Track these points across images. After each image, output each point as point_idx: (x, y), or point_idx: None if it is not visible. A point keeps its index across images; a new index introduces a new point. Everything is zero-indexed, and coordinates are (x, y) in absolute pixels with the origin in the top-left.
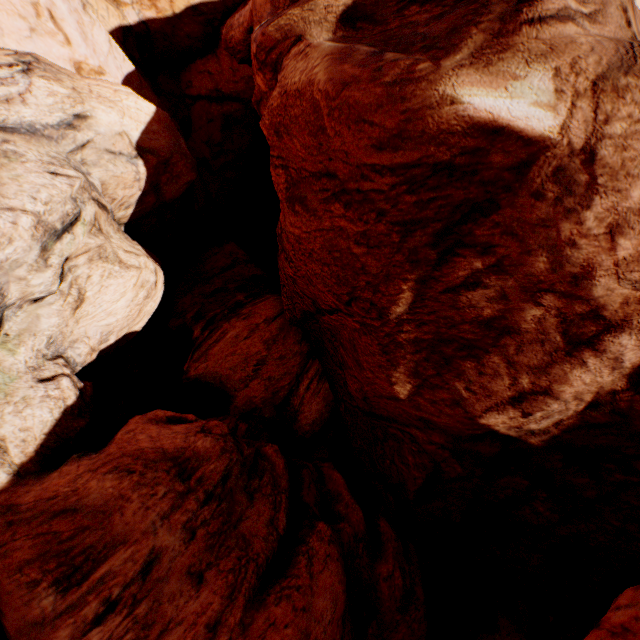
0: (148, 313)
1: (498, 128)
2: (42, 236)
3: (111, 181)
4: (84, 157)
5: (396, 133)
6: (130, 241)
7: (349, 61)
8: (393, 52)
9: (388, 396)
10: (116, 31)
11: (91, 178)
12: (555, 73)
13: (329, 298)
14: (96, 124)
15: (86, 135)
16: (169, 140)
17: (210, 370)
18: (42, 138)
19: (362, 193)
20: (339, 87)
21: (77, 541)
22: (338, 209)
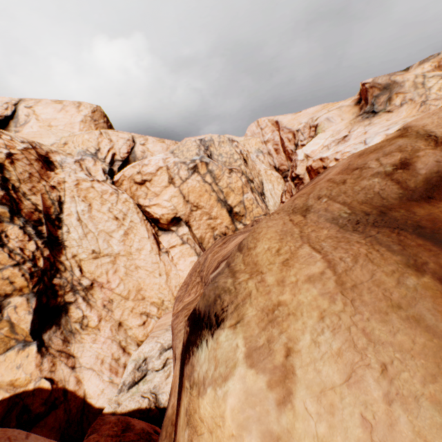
0: None
1: None
2: (161, 349)
3: None
4: None
5: None
6: None
7: None
8: None
9: None
10: None
11: None
12: None
13: None
14: None
15: None
16: None
17: None
18: None
19: None
20: None
21: (97, 425)
22: None
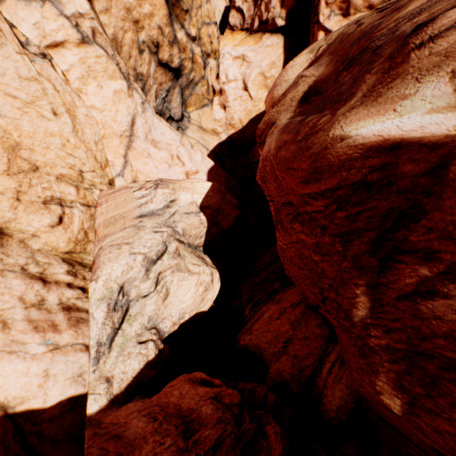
0: (210, 299)
1: (394, 144)
2: (146, 264)
3: (187, 227)
4: (174, 219)
5: (312, 170)
6: (202, 256)
7: (286, 131)
8: (315, 114)
9: (383, 405)
10: (216, 146)
11: (177, 228)
12: (452, 75)
13: (310, 295)
14: (179, 202)
15: (174, 209)
16: (218, 198)
17: (252, 341)
18: (156, 215)
19: (308, 214)
20: (277, 150)
21: None
22: (298, 226)
